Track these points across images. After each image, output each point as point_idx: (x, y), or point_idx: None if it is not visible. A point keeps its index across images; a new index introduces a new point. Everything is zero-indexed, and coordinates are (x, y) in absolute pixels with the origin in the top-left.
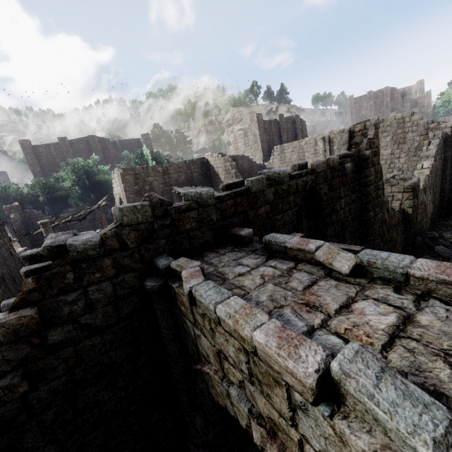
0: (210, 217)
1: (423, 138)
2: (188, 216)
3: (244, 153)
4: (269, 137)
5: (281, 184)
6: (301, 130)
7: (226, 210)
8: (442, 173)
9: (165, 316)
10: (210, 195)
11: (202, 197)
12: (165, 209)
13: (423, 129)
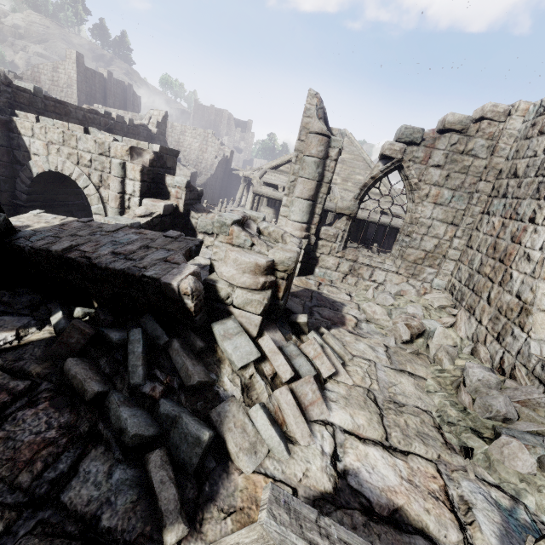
0: (38, 104)
1: (216, 154)
2: (24, 95)
3: (49, 92)
4: (90, 90)
5: (89, 113)
6: (133, 104)
7: (49, 106)
8: (222, 183)
9: (5, 138)
10: (40, 91)
11: (35, 89)
12: (10, 83)
13: (217, 148)
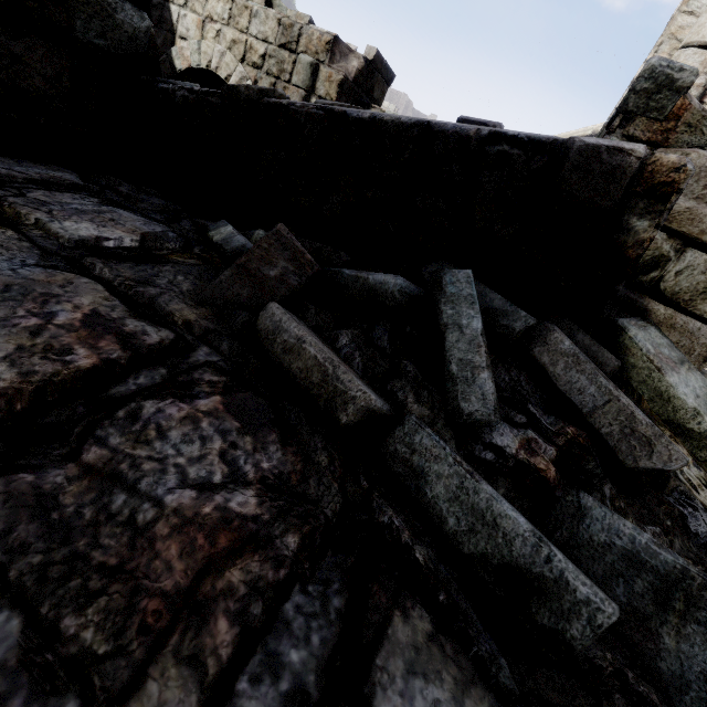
0: None
1: None
2: None
3: None
4: None
5: None
6: None
7: None
8: None
9: None
10: None
11: None
12: None
13: None
